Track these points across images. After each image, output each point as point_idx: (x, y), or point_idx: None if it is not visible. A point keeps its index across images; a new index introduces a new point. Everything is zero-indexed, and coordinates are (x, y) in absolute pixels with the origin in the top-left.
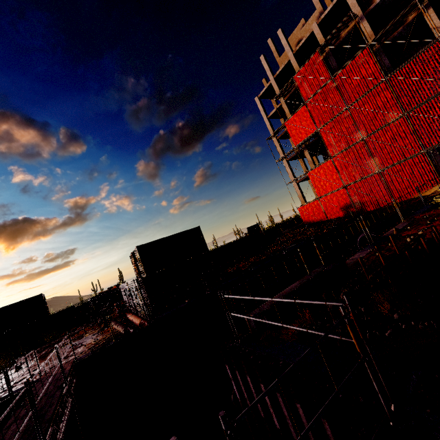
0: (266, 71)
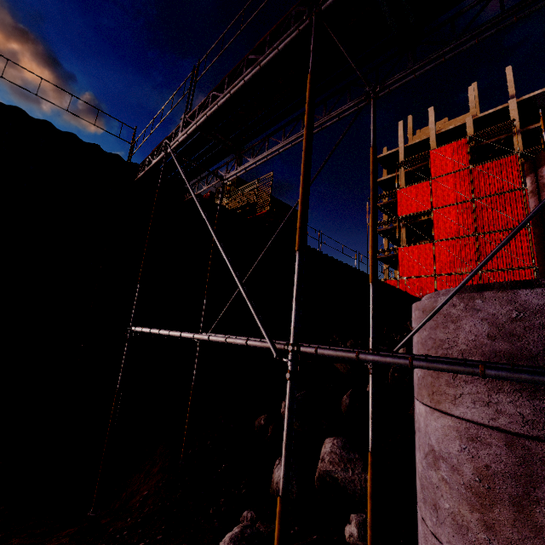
0: (399, 137)
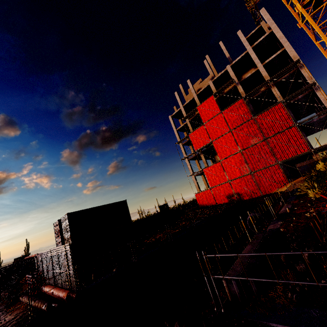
0: (178, 101)
